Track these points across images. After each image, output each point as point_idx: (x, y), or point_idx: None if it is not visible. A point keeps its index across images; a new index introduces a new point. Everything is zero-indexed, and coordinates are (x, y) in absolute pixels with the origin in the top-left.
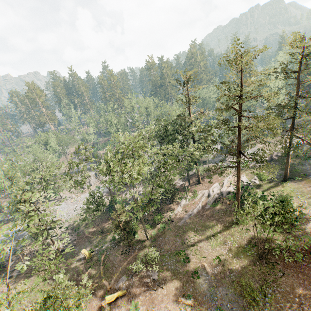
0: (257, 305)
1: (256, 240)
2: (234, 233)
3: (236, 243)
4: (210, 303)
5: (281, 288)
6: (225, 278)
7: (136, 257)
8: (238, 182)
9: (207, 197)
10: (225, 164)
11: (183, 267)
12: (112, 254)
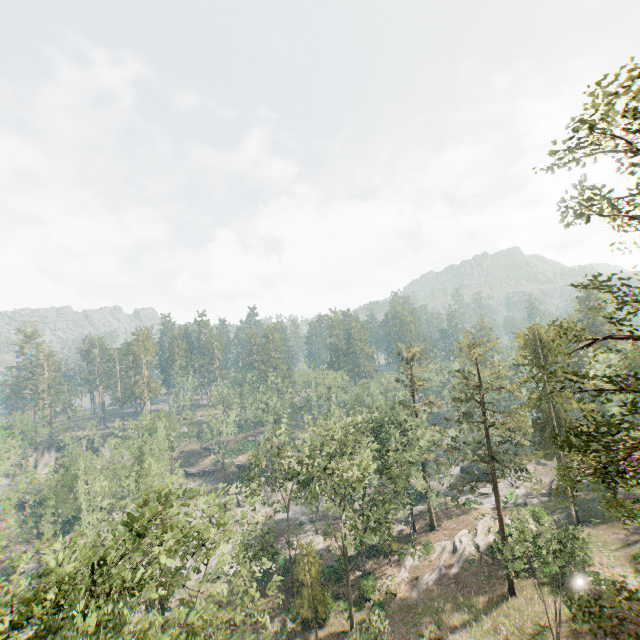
0: None
1: (546, 618)
2: (509, 612)
3: (515, 627)
4: None
5: None
6: None
7: None
8: (500, 508)
9: (451, 552)
10: (473, 498)
11: None
12: None
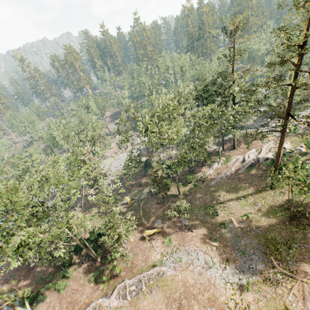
0: (279, 255)
1: (289, 204)
2: (266, 197)
3: (267, 205)
4: (234, 247)
5: (307, 245)
6: (251, 231)
7: (169, 207)
8: (280, 148)
9: (241, 162)
10: (266, 129)
11: (211, 219)
12: (148, 203)
